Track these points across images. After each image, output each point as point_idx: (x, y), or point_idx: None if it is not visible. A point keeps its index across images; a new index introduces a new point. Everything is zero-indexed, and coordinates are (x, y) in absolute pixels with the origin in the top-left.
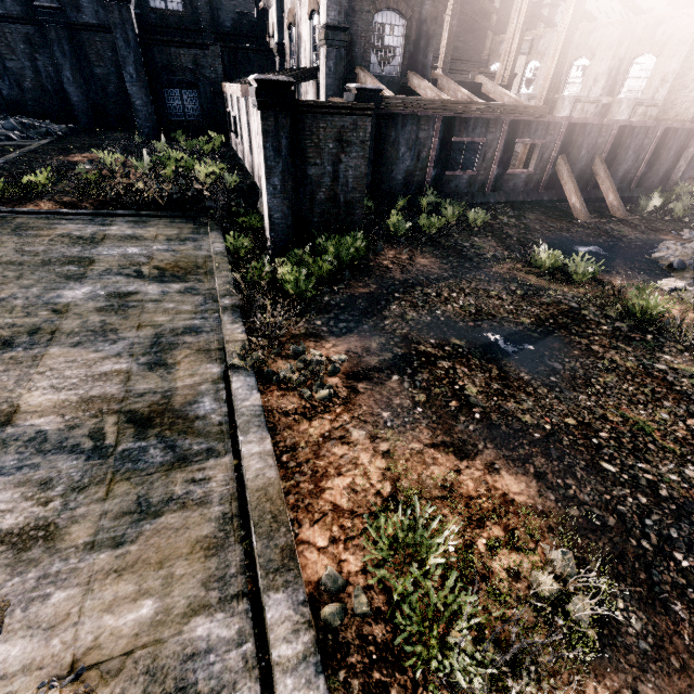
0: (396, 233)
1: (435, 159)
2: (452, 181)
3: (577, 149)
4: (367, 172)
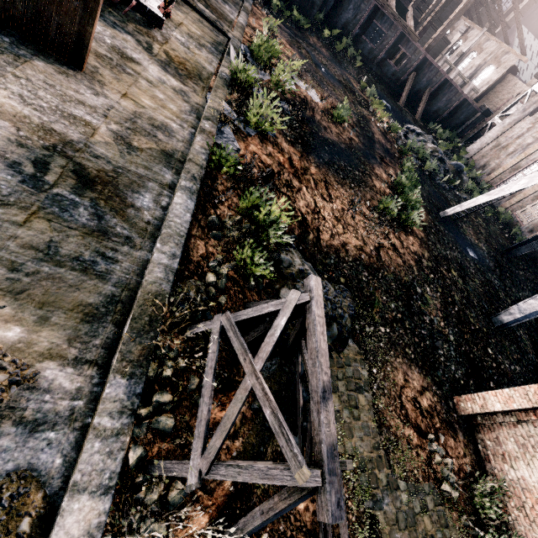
0: (323, 38)
1: (361, 24)
2: (363, 44)
3: (423, 75)
4: (330, 4)
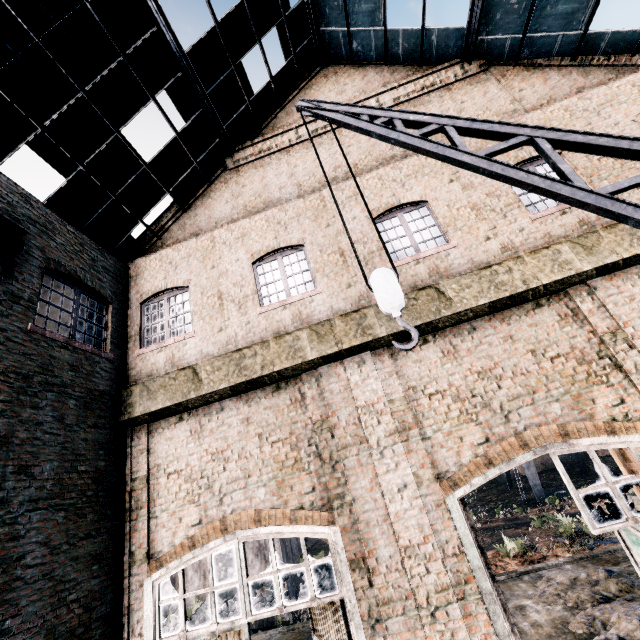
0: None
1: None
2: None
3: None
4: None
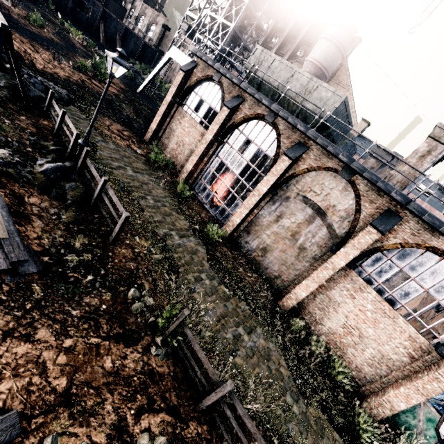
0: None
1: None
2: None
3: (109, 23)
4: None
